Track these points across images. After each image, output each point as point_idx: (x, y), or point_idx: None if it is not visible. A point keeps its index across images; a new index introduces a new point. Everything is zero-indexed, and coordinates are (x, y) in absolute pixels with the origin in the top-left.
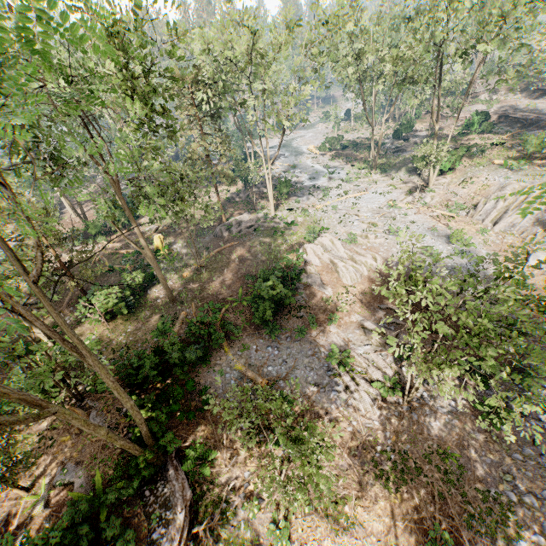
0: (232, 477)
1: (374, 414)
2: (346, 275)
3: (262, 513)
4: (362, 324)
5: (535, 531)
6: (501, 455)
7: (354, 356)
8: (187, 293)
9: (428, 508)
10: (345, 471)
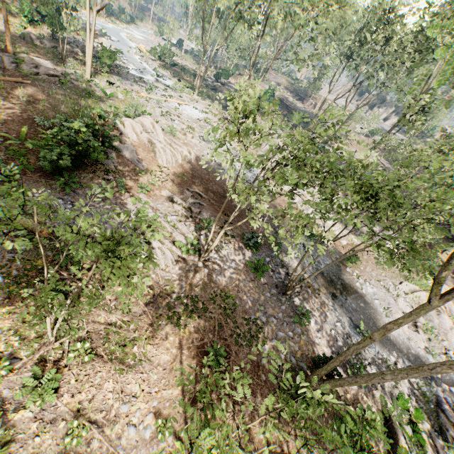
0: None
1: (173, 268)
2: (163, 156)
3: (15, 375)
4: (171, 199)
5: (273, 338)
6: (259, 295)
7: (161, 222)
8: None
9: (209, 336)
10: (138, 317)
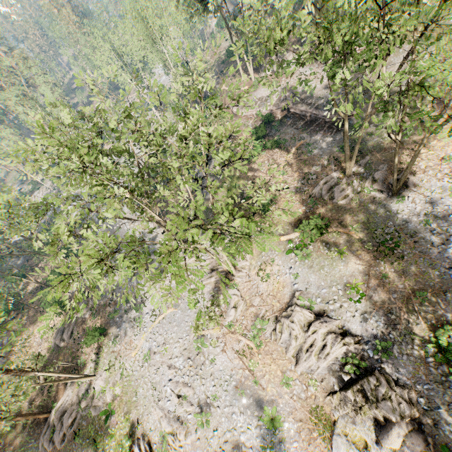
0: None
1: None
2: None
3: None
4: None
5: None
6: None
7: None
8: None
9: None
10: None
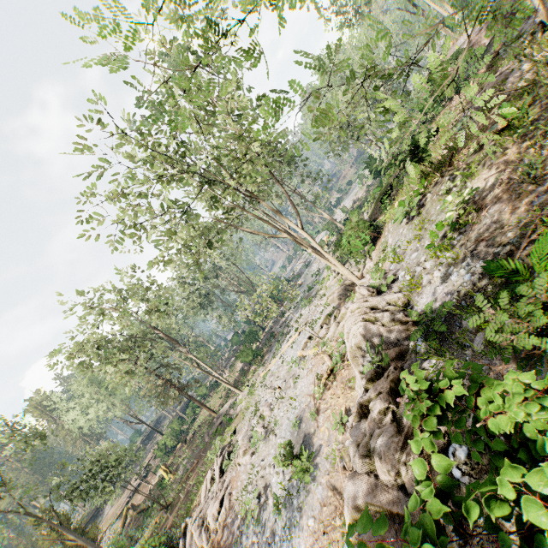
0: None
1: None
2: None
3: None
4: None
5: None
6: None
7: None
8: None
9: None
10: None
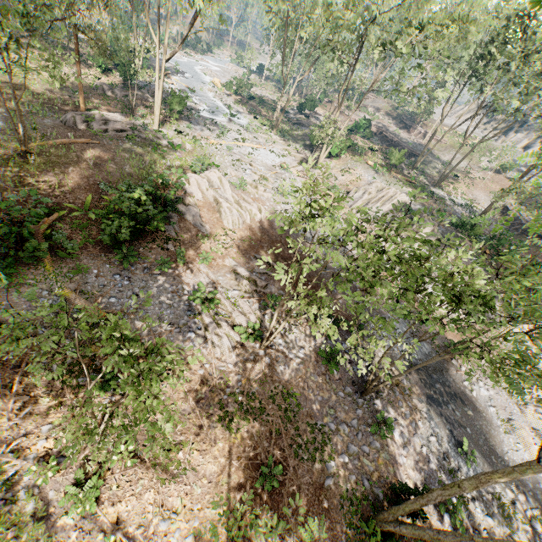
0: (18, 434)
1: (229, 357)
2: (229, 218)
3: (60, 475)
4: (235, 269)
5: (343, 452)
6: (330, 394)
7: (220, 299)
8: None
9: (264, 444)
10: (186, 415)
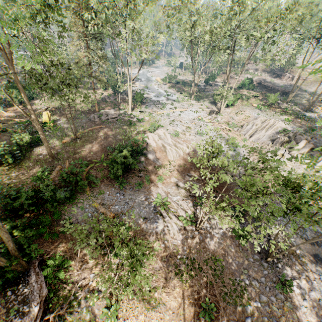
0: (81, 278)
1: (178, 236)
2: (171, 154)
3: (99, 301)
4: (176, 183)
5: (256, 300)
6: (243, 259)
7: (170, 202)
8: (64, 153)
9: (203, 291)
10: (157, 271)
